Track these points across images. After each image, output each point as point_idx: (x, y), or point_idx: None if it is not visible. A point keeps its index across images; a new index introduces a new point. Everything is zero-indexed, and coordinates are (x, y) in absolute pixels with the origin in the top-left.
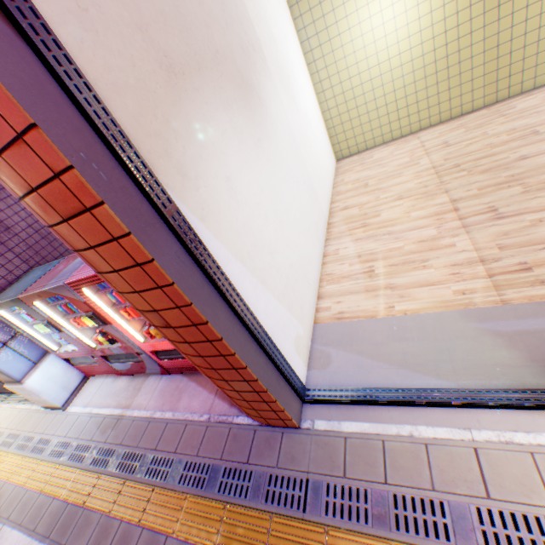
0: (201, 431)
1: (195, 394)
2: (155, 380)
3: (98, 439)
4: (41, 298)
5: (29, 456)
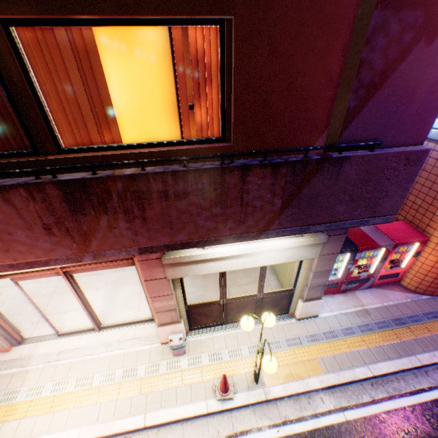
0: (413, 303)
1: (392, 293)
2: (361, 292)
3: (366, 320)
4: (372, 249)
5: (329, 341)
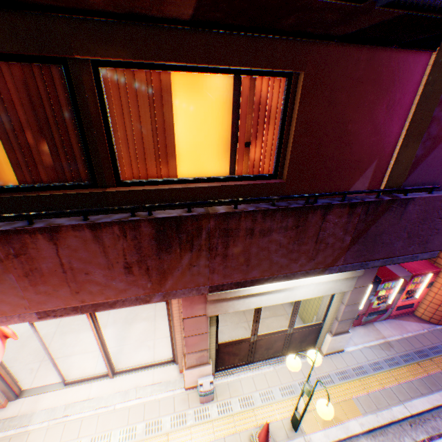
0: (430, 334)
1: (408, 324)
2: (379, 323)
3: (391, 353)
4: (392, 280)
5: (359, 377)
